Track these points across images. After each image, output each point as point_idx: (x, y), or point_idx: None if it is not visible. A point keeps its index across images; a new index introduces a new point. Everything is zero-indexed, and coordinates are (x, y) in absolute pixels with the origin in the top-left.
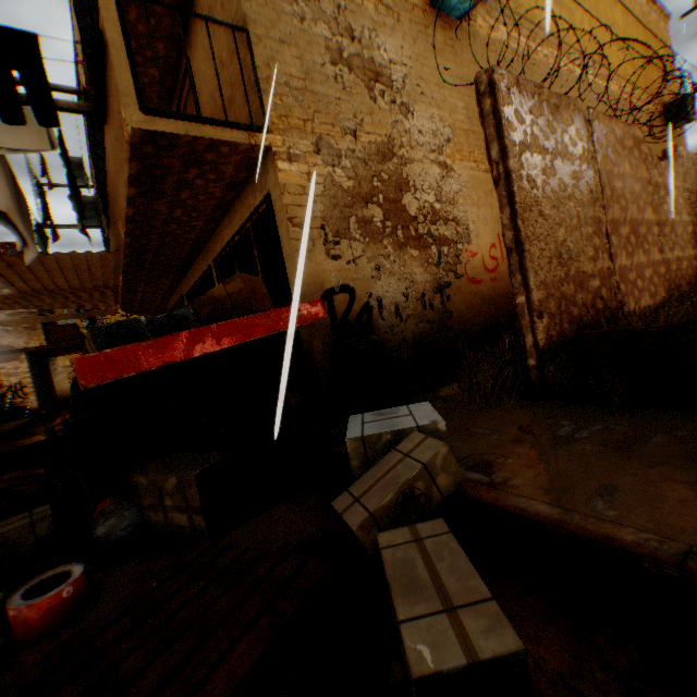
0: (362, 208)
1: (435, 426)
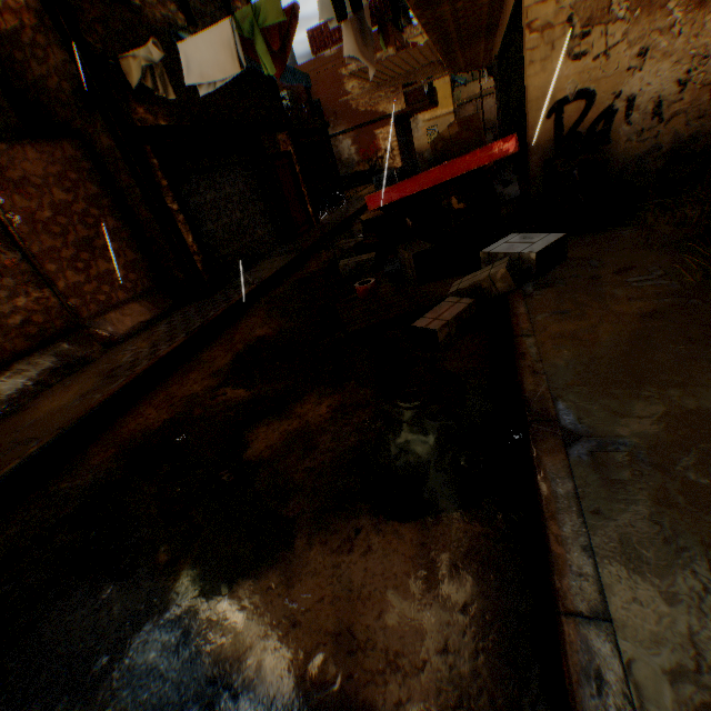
0: None
1: (528, 255)
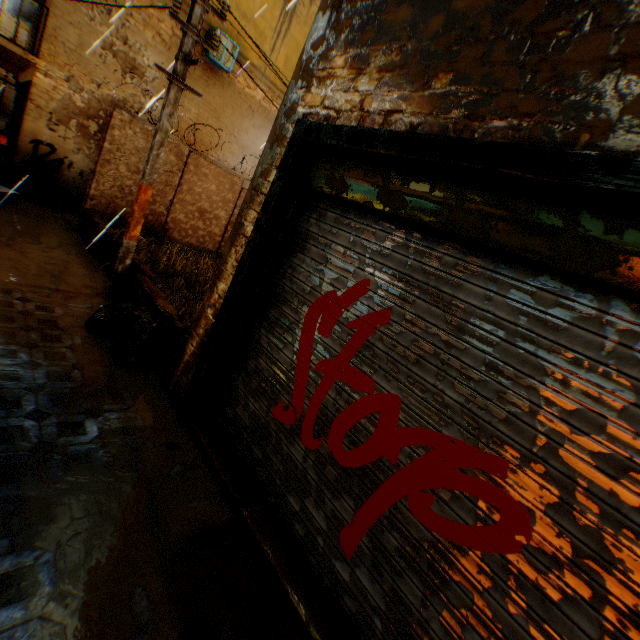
0: (85, 120)
1: None
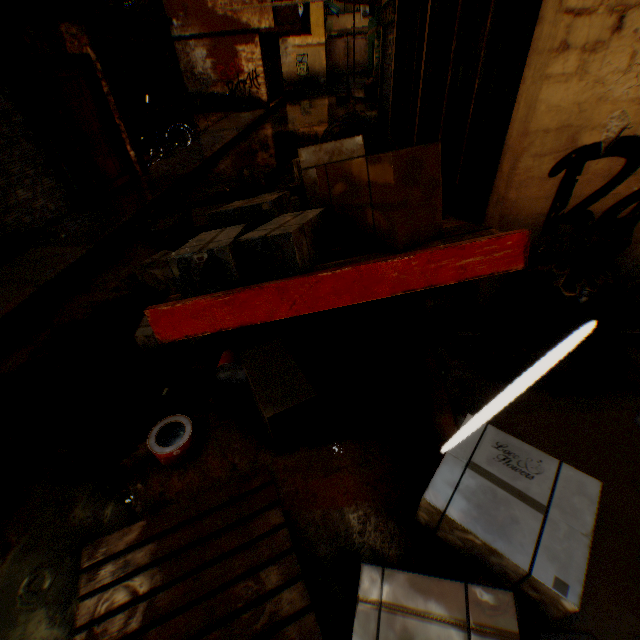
0: None
1: (555, 594)
